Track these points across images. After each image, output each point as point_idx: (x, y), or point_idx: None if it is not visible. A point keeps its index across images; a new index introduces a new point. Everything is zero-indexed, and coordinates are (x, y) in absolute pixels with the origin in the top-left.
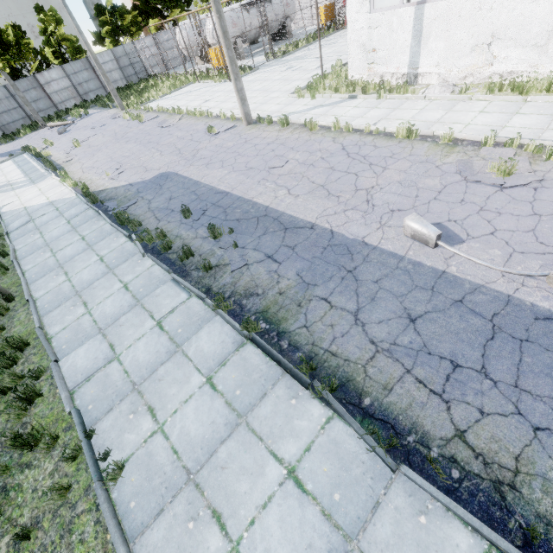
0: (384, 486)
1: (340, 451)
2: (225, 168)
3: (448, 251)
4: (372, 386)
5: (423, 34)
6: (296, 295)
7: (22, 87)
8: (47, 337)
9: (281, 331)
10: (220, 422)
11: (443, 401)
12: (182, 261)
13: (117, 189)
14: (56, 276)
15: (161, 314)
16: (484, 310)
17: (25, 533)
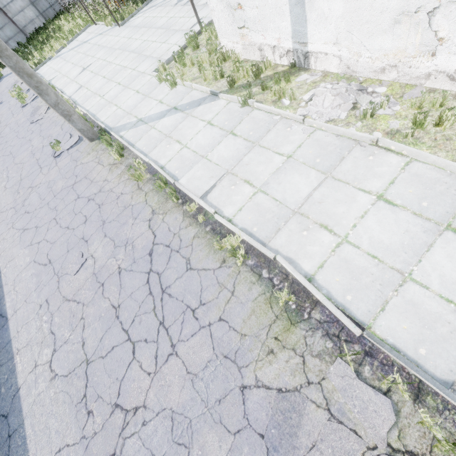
0: None
1: None
2: (31, 248)
3: None
4: None
5: None
6: None
7: None
8: None
9: None
10: None
11: None
12: None
13: None
14: None
15: None
16: None
17: None
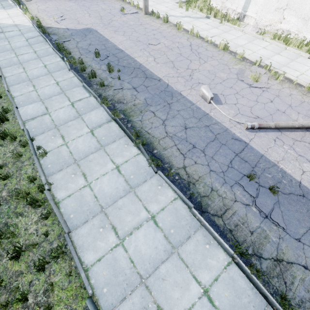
0: (150, 177)
1: (138, 164)
2: (125, 36)
3: (213, 106)
4: (159, 147)
5: None
6: (141, 108)
7: None
8: (11, 96)
9: (129, 120)
10: (93, 147)
11: (184, 157)
12: (90, 78)
13: (59, 29)
14: (18, 68)
15: (74, 100)
16: (215, 131)
17: (0, 166)
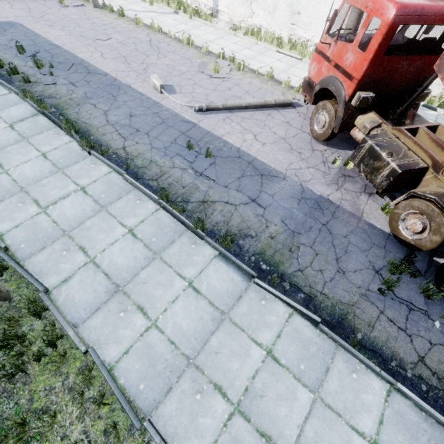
0: (83, 158)
1: (70, 150)
2: (63, 31)
3: (166, 96)
4: (97, 134)
5: None
6: (79, 101)
7: None
8: None
9: (62, 113)
10: (12, 139)
11: (125, 139)
12: (10, 76)
13: None
14: None
15: None
16: (164, 117)
17: None
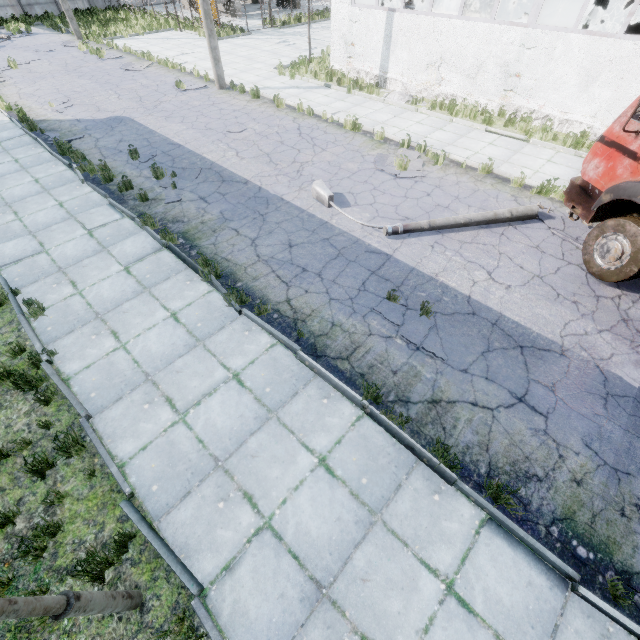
0: (231, 321)
1: (210, 306)
2: (184, 123)
3: (336, 211)
4: (246, 277)
5: (392, 41)
6: (214, 225)
7: None
8: None
9: (194, 245)
10: (129, 291)
11: (287, 286)
12: (122, 192)
13: (62, 122)
14: None
15: (93, 226)
16: (339, 245)
17: None
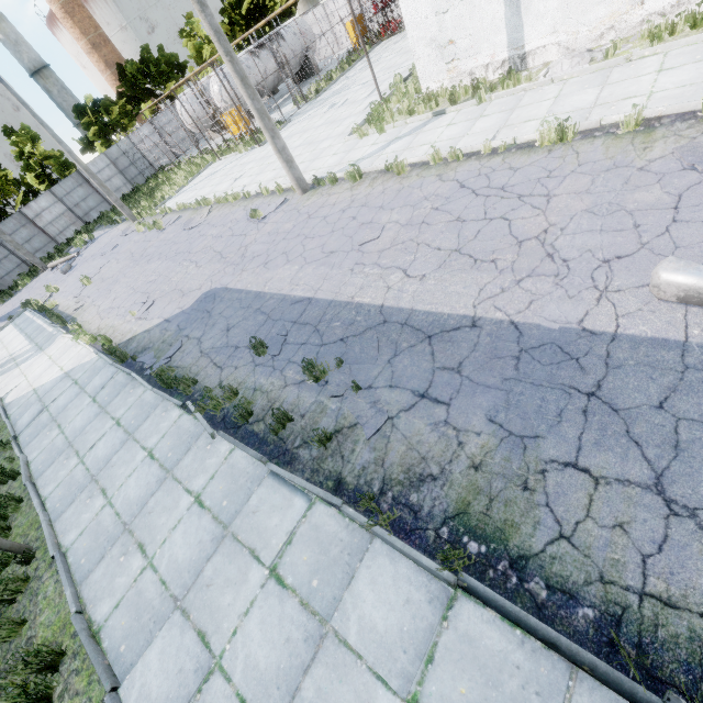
0: None
1: None
2: (292, 262)
3: None
4: None
5: None
6: (510, 467)
7: (8, 229)
8: (92, 629)
9: (516, 556)
10: None
11: None
12: (277, 433)
13: (151, 332)
14: (90, 500)
15: (271, 550)
16: None
17: None
